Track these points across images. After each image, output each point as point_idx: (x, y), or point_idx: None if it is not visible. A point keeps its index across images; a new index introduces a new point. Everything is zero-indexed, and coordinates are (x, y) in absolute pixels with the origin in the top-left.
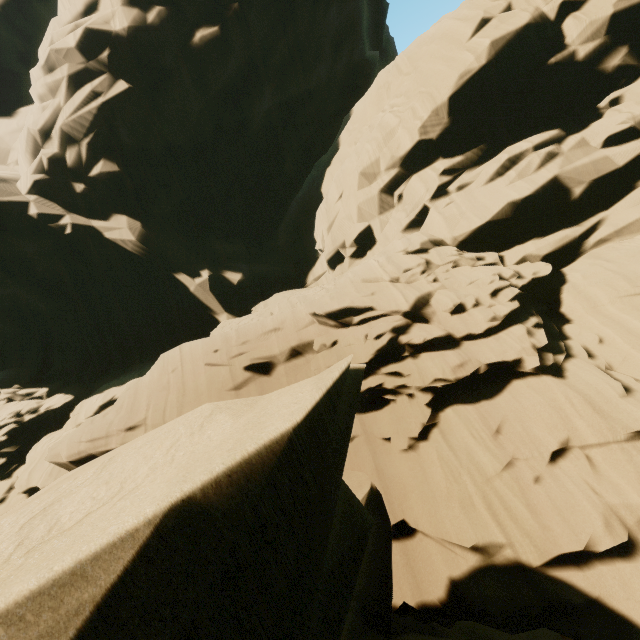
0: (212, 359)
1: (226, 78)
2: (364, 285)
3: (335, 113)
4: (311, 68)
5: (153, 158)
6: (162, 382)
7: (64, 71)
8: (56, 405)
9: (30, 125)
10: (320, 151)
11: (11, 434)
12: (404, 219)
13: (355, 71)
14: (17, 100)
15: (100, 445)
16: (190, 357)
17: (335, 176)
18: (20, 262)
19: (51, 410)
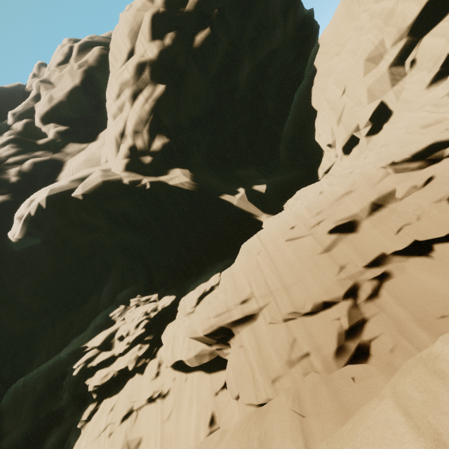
0: (292, 234)
1: (218, 61)
2: (426, 129)
3: (294, 59)
4: (271, 34)
5: (184, 128)
6: (252, 264)
7: (125, 93)
8: (167, 303)
9: (112, 133)
10: (289, 90)
11: (146, 327)
12: (426, 76)
13: (301, 25)
14: (96, 131)
15: (225, 318)
16: (269, 239)
17: (333, 79)
18: (123, 216)
19: (165, 307)
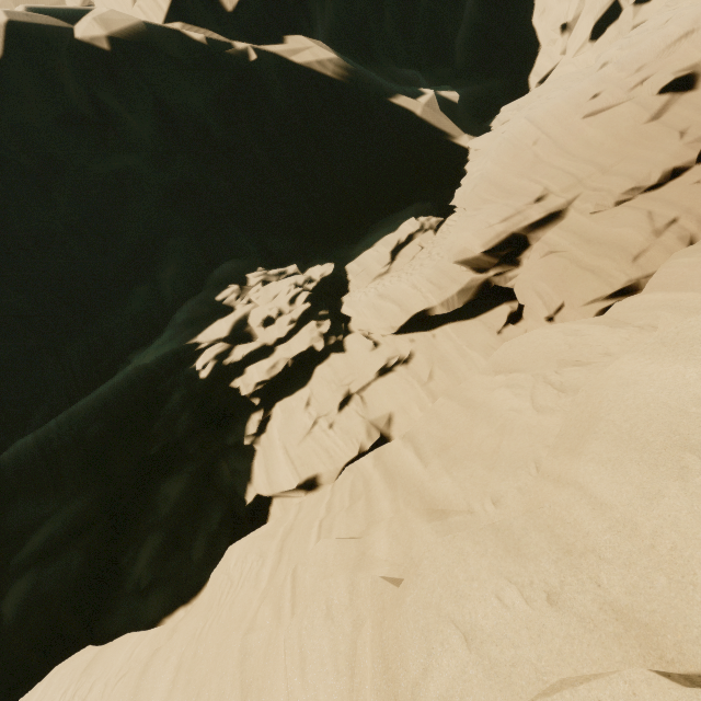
0: (598, 104)
1: None
2: None
3: None
4: None
5: None
6: (527, 159)
7: None
8: (328, 271)
9: None
10: None
11: (310, 302)
12: None
13: None
14: None
15: (519, 221)
16: (553, 120)
17: None
18: (193, 121)
19: (324, 278)
